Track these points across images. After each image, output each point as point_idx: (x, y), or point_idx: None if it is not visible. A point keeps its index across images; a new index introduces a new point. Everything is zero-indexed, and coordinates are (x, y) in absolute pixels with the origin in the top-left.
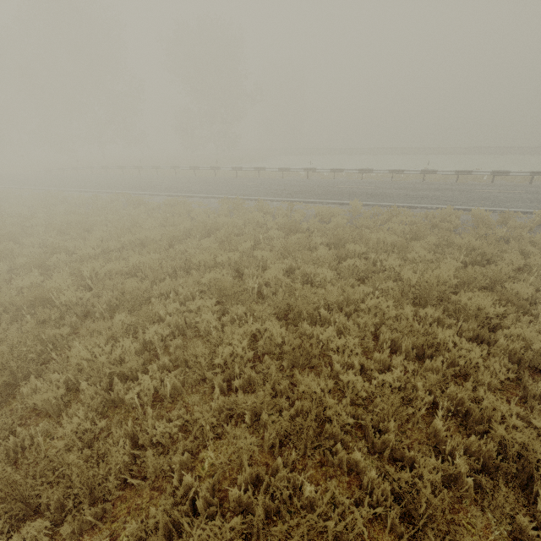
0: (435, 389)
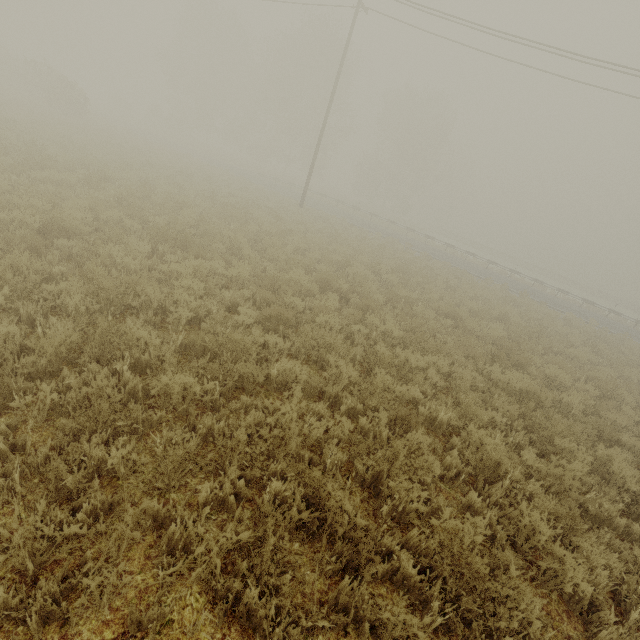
0: None
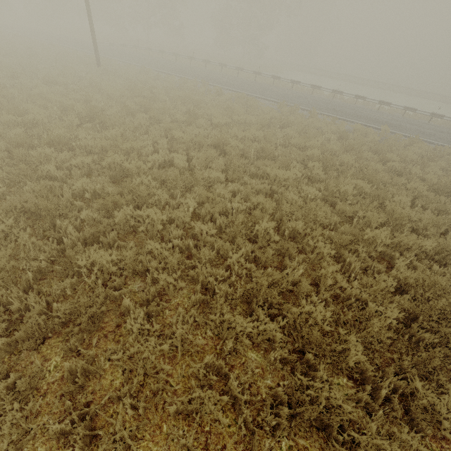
0: (448, 226)
